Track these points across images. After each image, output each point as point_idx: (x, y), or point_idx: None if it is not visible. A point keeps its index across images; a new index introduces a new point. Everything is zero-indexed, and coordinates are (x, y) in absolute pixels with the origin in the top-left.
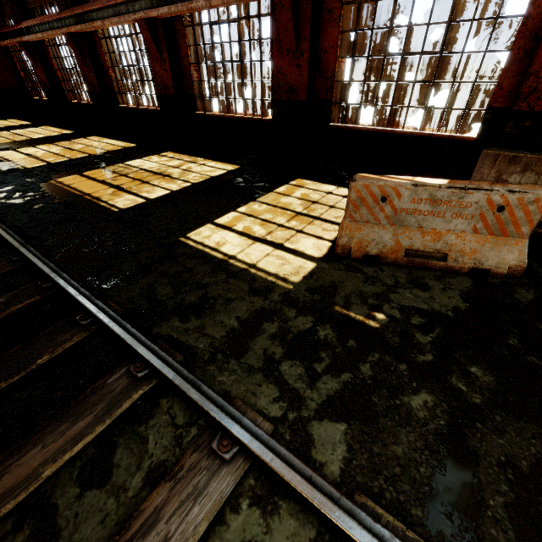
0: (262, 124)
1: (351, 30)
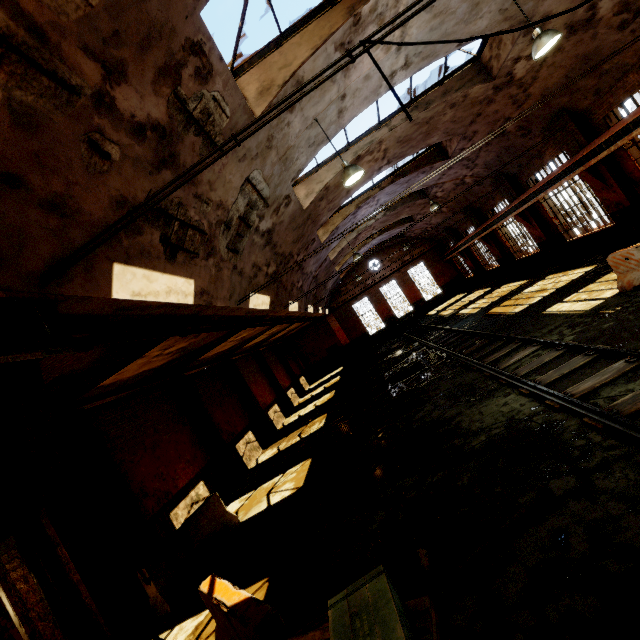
0: (613, 228)
1: (639, 157)
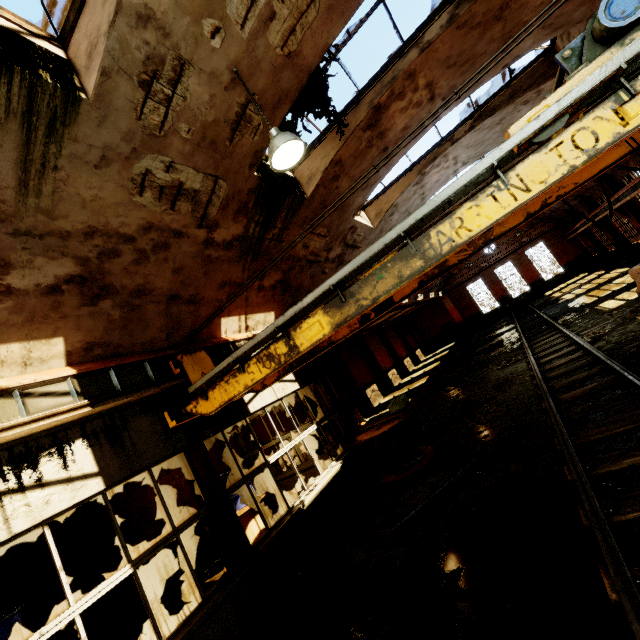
0: None
1: None
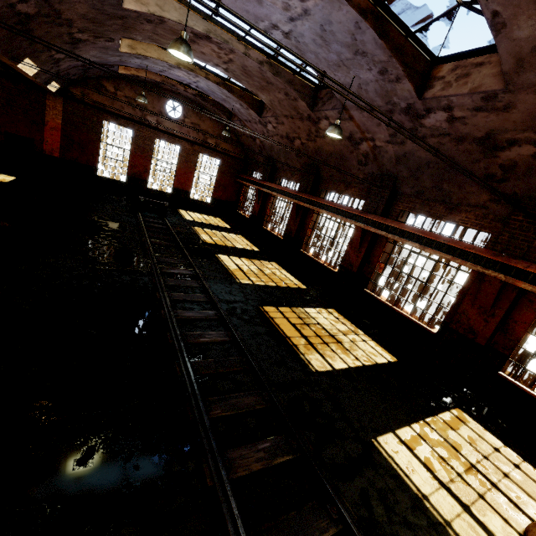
0: (424, 330)
1: None
